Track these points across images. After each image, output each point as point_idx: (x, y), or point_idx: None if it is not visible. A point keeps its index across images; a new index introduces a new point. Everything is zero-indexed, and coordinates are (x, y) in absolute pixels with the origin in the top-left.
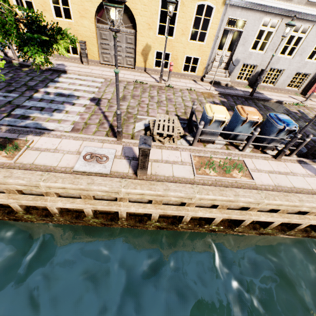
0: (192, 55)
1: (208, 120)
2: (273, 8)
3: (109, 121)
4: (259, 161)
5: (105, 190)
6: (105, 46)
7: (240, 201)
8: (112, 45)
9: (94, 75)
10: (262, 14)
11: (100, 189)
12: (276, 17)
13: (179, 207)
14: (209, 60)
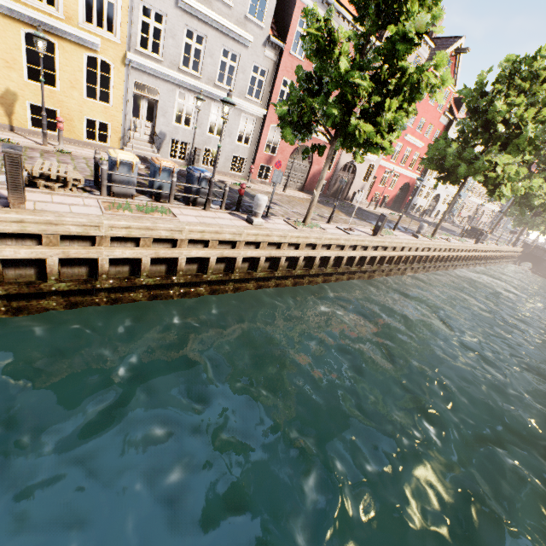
0: (97, 118)
1: (113, 162)
2: (184, 82)
3: None
4: (188, 210)
5: None
6: None
7: (160, 229)
8: None
9: None
10: (174, 86)
11: None
12: (190, 92)
13: (88, 247)
14: (124, 128)
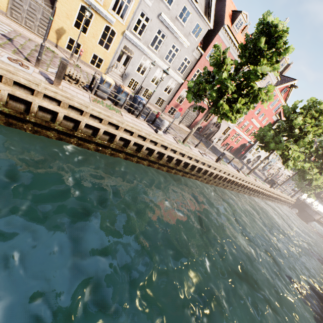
0: (99, 55)
1: (103, 80)
2: (148, 53)
3: (24, 55)
4: (128, 115)
5: (29, 79)
6: (18, 5)
7: (114, 118)
8: (26, 8)
9: (1, 20)
10: (142, 53)
11: (25, 77)
12: (149, 59)
13: (78, 115)
14: (110, 64)
